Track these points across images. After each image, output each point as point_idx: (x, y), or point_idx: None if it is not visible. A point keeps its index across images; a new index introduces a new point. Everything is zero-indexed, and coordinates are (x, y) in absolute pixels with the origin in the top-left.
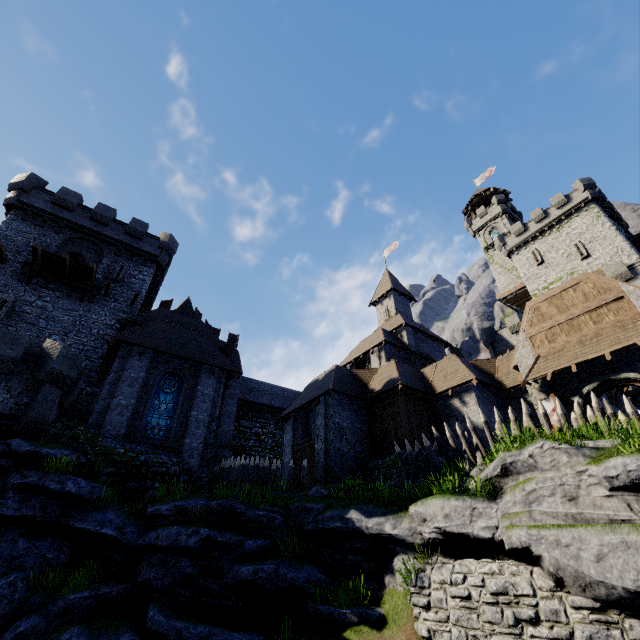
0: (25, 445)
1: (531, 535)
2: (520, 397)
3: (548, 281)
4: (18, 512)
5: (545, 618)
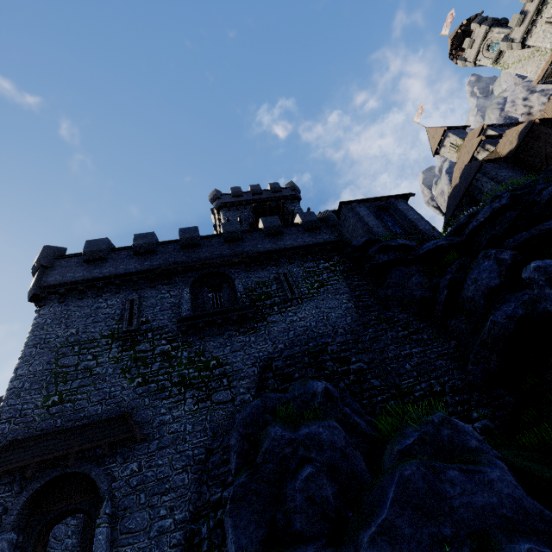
0: (362, 240)
1: None
2: None
3: None
4: (389, 258)
5: None
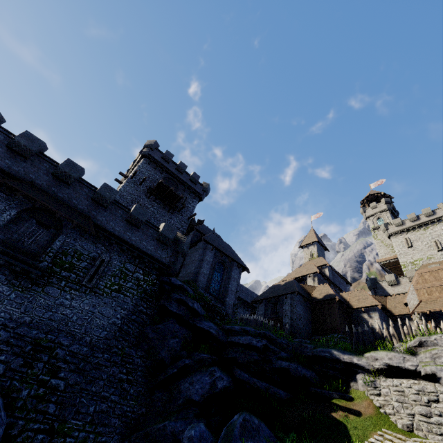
0: (178, 281)
1: (437, 368)
2: (402, 321)
3: (414, 259)
4: (177, 311)
5: (442, 400)
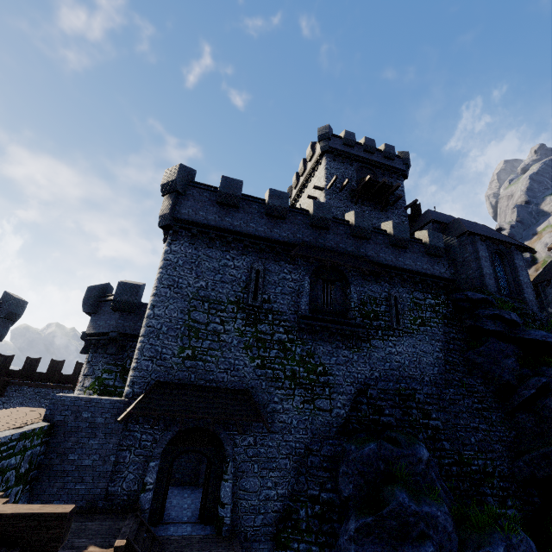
0: (478, 295)
1: None
2: None
3: None
4: (496, 329)
5: None
